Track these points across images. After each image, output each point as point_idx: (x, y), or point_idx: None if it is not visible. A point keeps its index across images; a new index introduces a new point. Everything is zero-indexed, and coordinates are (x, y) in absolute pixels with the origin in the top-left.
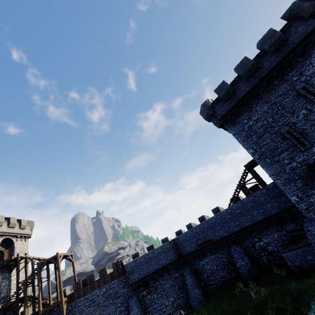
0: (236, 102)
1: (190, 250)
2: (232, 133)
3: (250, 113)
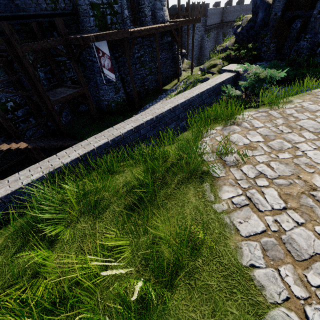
0: None
1: (230, 19)
2: None
3: None
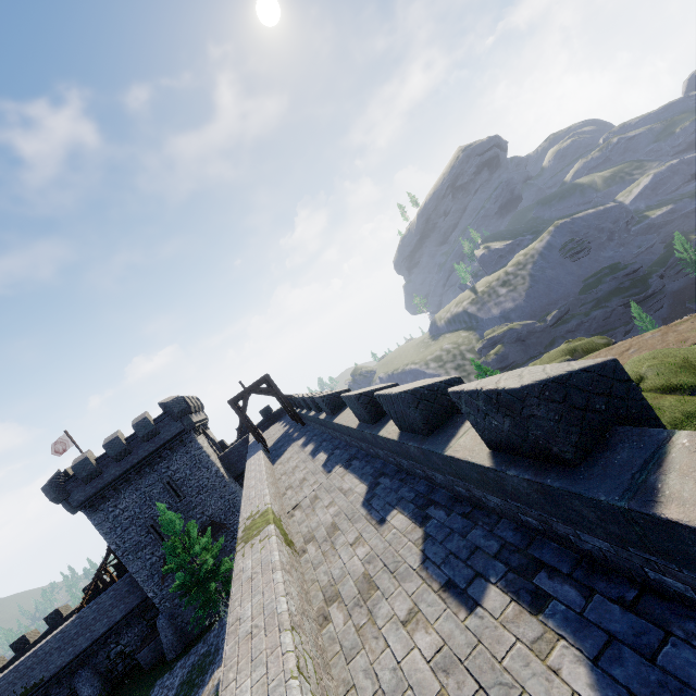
0: (102, 487)
1: None
2: (93, 523)
3: (118, 499)
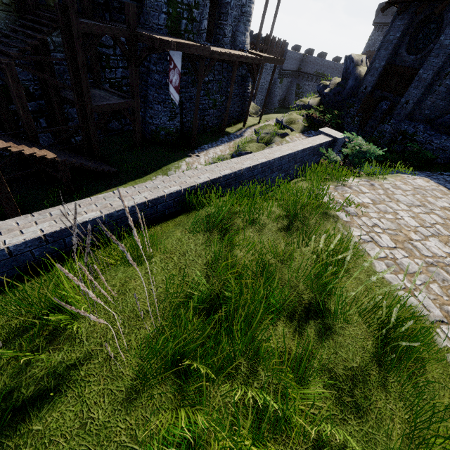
0: None
1: (309, 71)
2: None
3: None
